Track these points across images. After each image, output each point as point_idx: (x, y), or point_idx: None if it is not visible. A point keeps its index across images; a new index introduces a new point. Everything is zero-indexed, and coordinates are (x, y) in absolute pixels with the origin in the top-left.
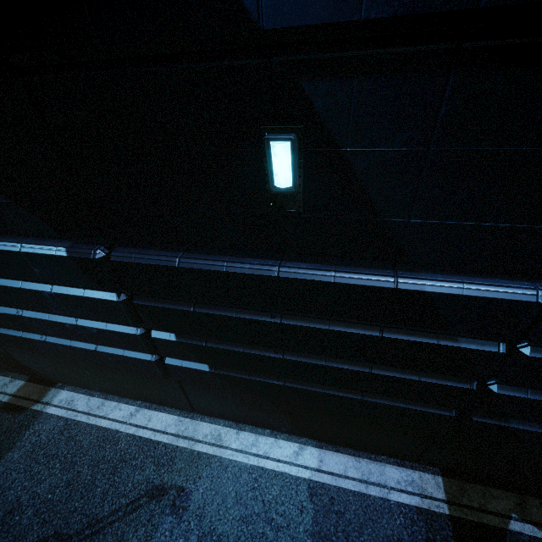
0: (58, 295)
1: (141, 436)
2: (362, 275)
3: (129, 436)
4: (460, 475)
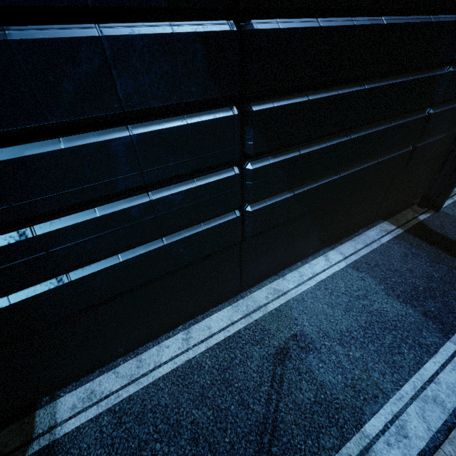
0: (144, 137)
1: (217, 343)
2: (418, 16)
3: (206, 352)
4: (389, 216)
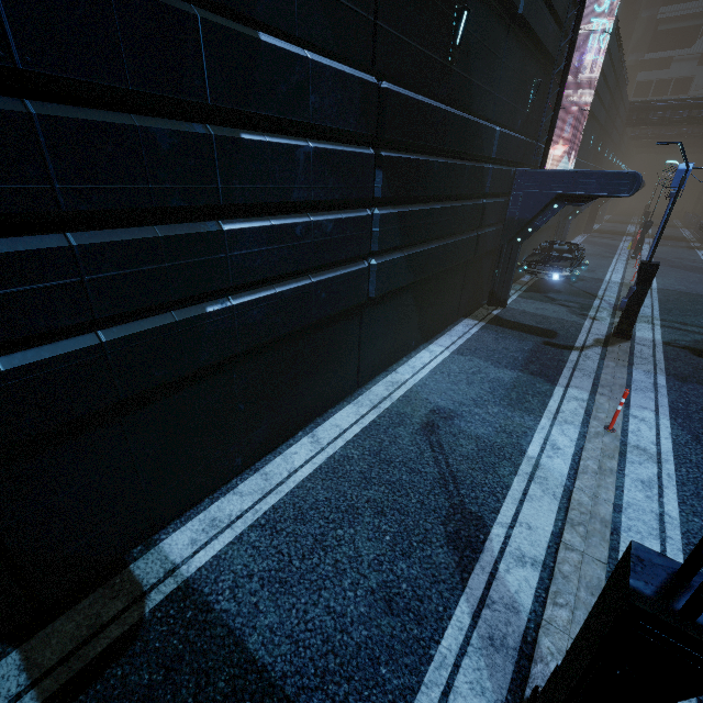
0: (317, 152)
1: (355, 435)
2: (469, 116)
3: (347, 445)
4: (468, 314)
